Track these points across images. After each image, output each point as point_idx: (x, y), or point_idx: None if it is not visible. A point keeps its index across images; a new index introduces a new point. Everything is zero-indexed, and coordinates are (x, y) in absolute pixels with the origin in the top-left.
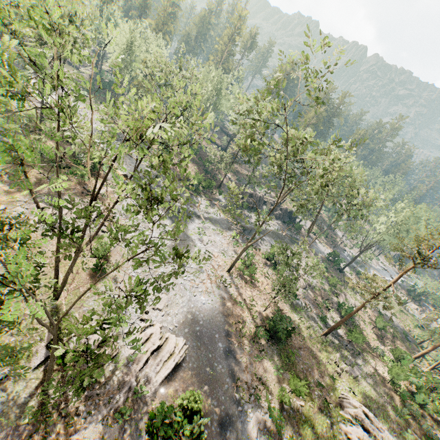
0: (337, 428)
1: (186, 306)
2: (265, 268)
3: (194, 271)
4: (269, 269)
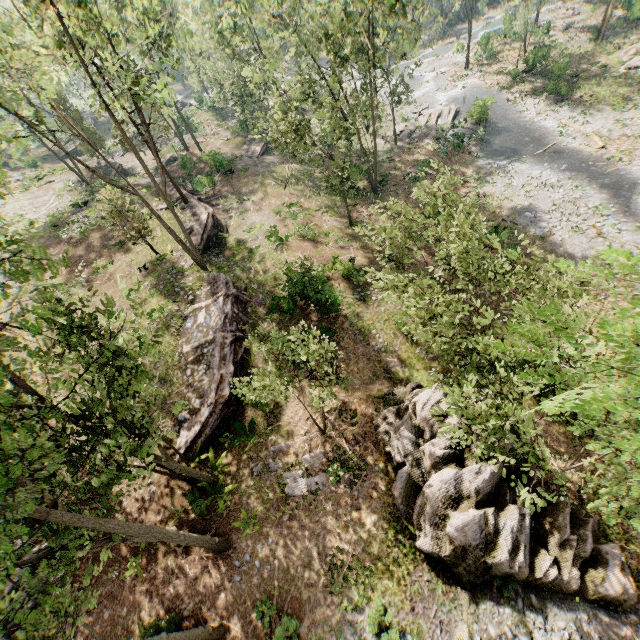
0: (615, 73)
1: (444, 99)
2: (507, 47)
3: (436, 86)
4: (511, 44)
